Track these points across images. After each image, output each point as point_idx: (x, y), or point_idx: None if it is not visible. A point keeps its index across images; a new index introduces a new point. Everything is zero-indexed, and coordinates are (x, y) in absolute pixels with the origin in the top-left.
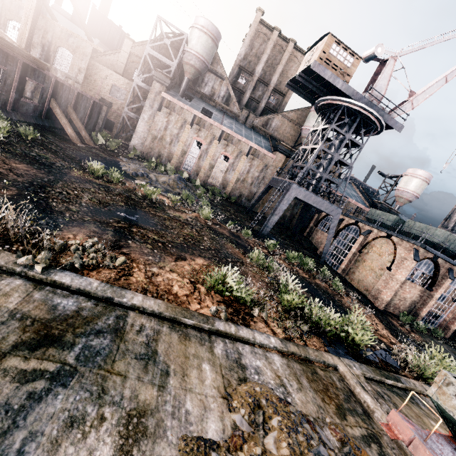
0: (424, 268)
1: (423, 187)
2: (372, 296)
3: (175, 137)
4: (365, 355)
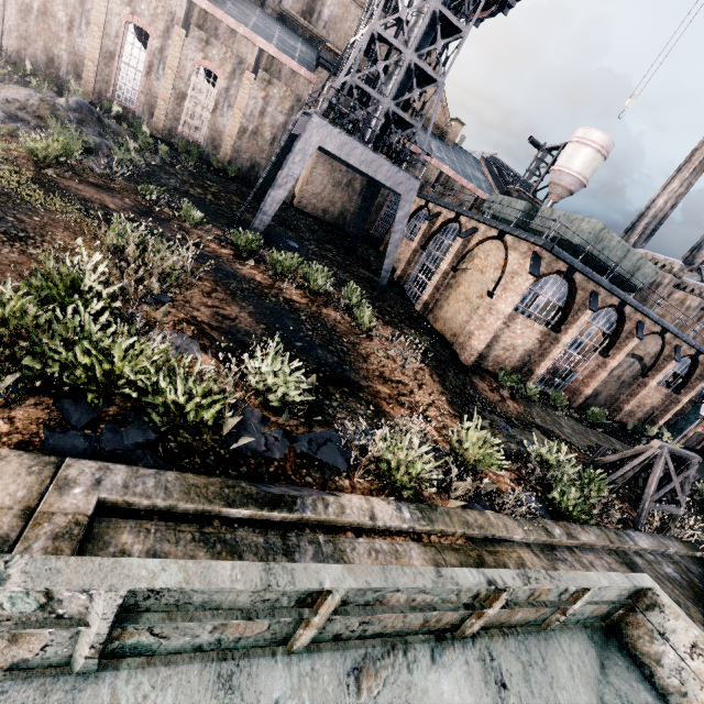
0: (551, 292)
1: (596, 164)
2: (460, 345)
3: (78, 12)
4: (233, 447)
